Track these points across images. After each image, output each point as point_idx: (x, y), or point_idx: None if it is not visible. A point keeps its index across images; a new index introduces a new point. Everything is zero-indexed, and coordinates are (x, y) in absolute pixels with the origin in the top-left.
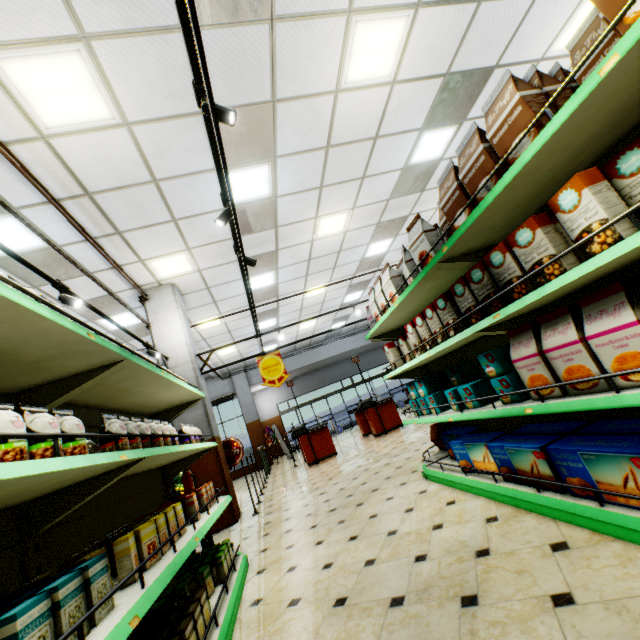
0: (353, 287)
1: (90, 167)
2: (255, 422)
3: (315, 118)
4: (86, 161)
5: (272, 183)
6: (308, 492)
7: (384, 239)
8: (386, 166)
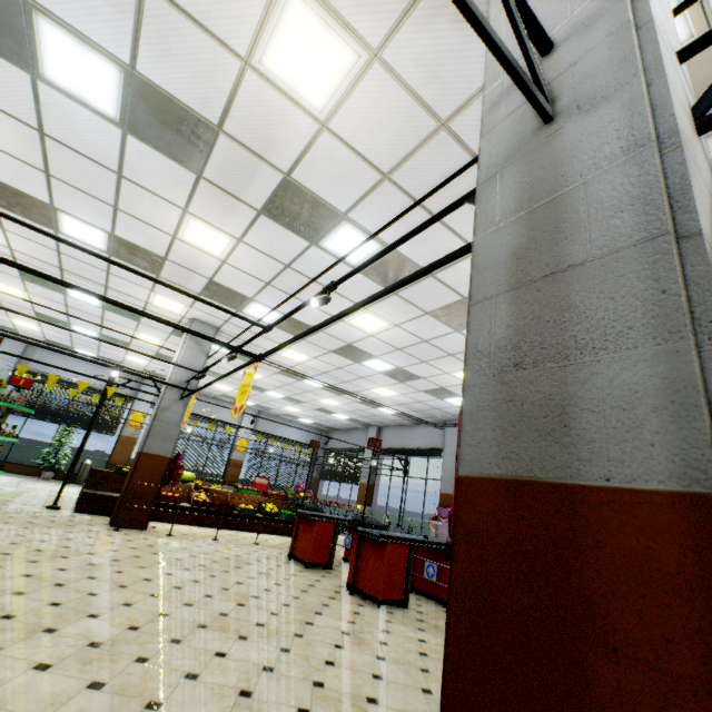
0: (448, 316)
1: (38, 255)
2: (449, 495)
3: (4, 162)
4: (33, 253)
5: (90, 224)
6: (110, 539)
7: (330, 229)
8: (108, 146)
